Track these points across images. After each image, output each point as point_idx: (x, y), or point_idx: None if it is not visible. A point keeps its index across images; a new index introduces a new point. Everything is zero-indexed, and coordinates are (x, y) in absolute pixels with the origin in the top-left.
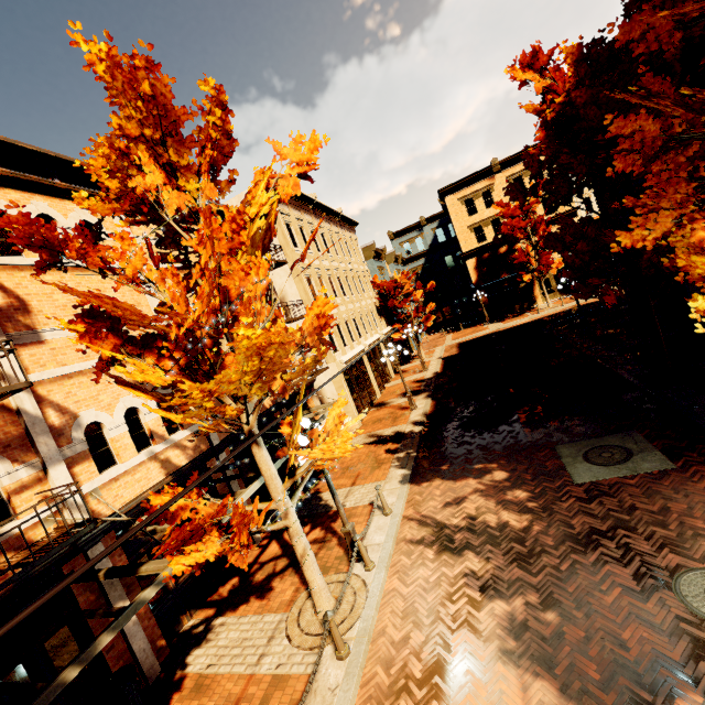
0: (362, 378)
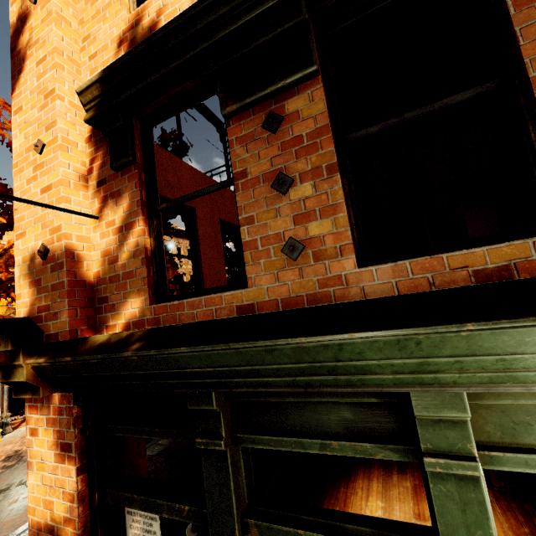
0: None
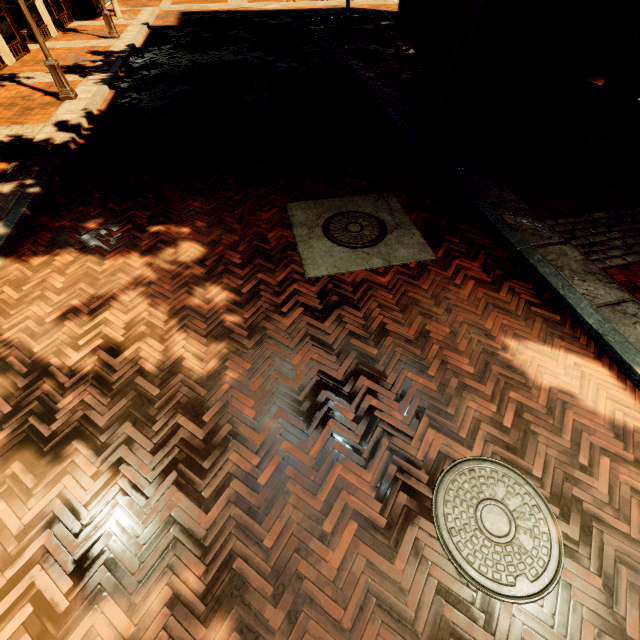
0: None
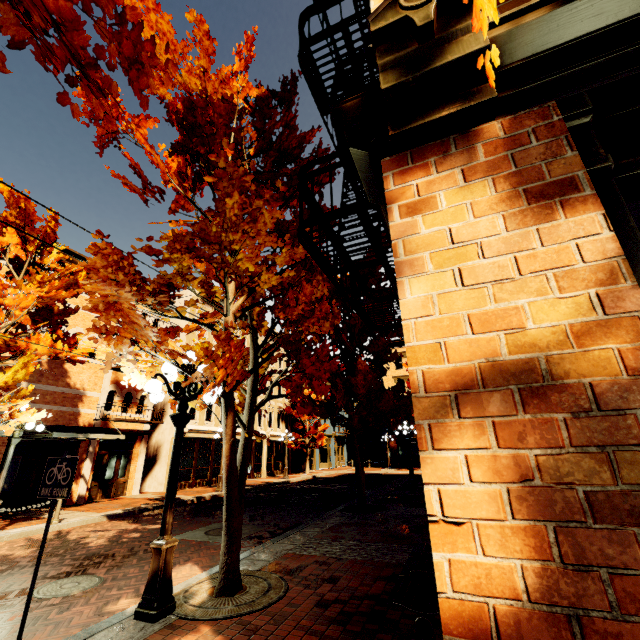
0: (213, 455)
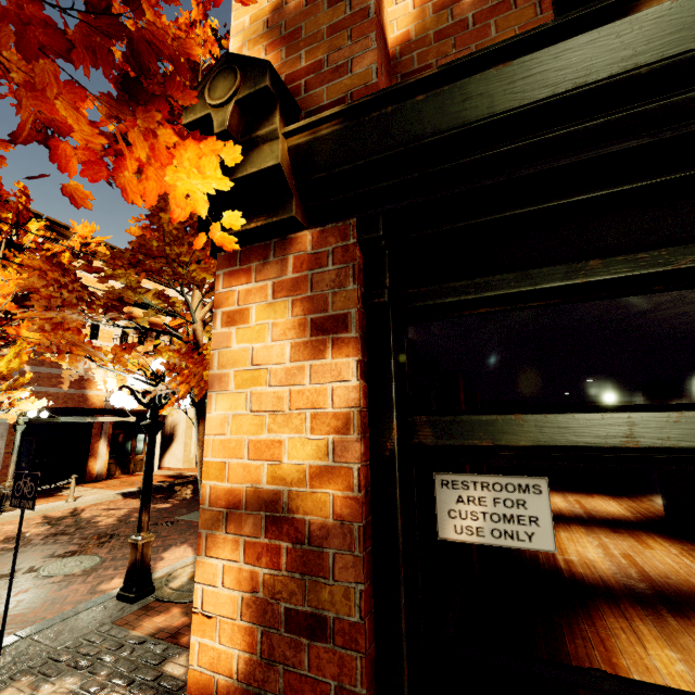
0: None
